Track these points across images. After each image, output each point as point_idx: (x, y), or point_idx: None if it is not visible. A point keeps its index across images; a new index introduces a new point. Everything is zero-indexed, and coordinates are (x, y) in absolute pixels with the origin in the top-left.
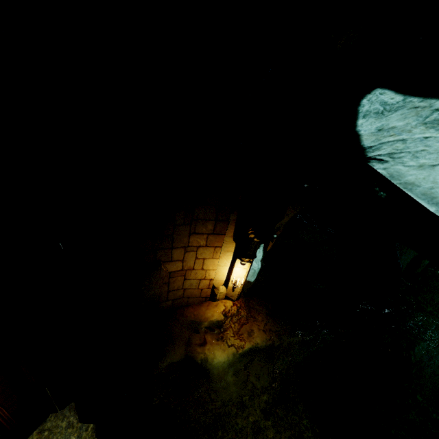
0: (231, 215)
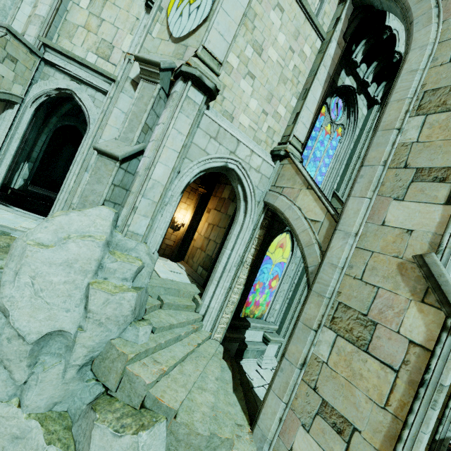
0: None
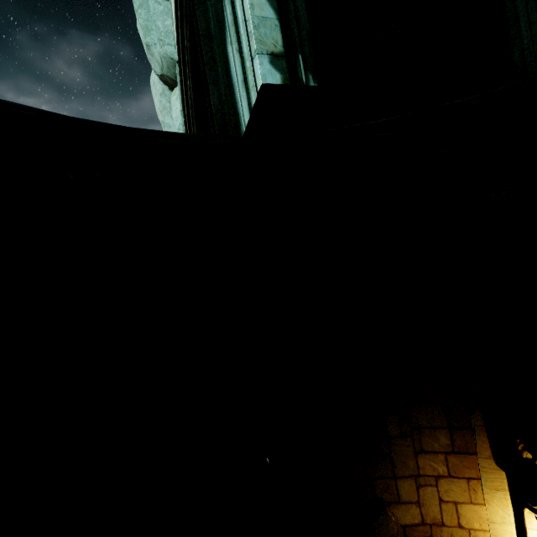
0: (472, 418)
